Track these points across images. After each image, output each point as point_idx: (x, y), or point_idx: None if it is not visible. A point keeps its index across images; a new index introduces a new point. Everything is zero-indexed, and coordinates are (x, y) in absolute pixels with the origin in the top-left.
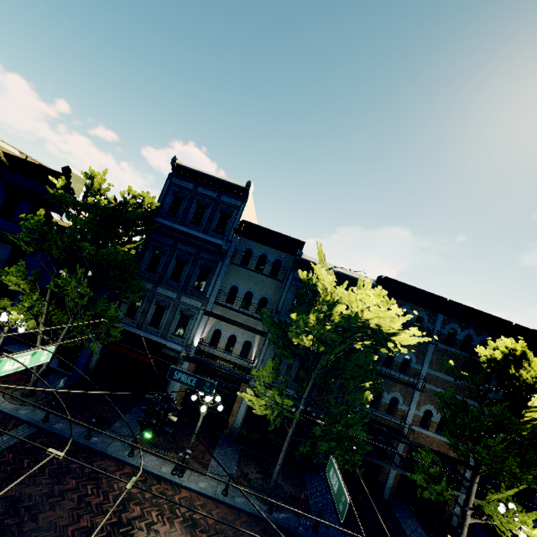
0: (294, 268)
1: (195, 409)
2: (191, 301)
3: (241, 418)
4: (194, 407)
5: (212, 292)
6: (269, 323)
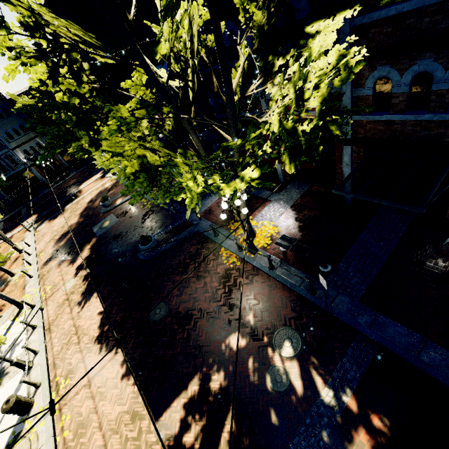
0: (12, 105)
1: (53, 175)
2: (3, 152)
3: (66, 163)
4: (52, 175)
5: (3, 142)
6: (31, 130)
